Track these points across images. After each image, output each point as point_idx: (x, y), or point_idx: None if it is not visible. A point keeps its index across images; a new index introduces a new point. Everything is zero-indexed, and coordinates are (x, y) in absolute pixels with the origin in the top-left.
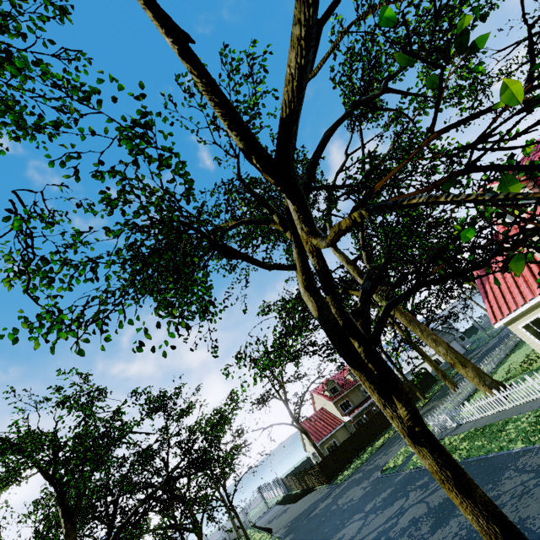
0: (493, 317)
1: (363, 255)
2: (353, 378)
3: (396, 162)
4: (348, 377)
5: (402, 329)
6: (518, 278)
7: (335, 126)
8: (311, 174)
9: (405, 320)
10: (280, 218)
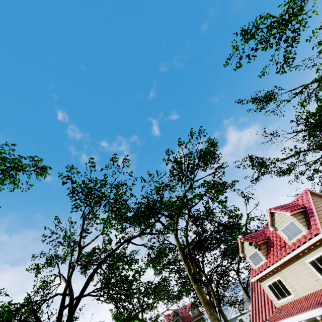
0: (252, 320)
1: (186, 249)
2: (193, 314)
3: (125, 284)
4: (189, 312)
5: (216, 296)
6: (265, 298)
7: (109, 255)
8: (88, 282)
9: (203, 302)
10: (70, 300)
